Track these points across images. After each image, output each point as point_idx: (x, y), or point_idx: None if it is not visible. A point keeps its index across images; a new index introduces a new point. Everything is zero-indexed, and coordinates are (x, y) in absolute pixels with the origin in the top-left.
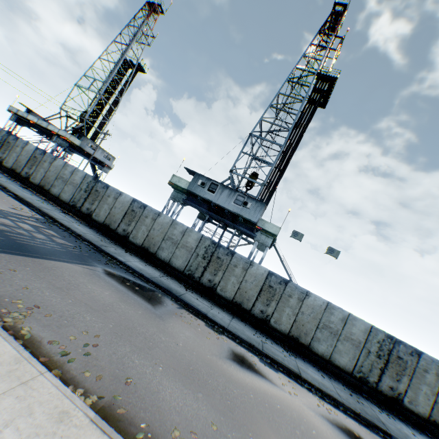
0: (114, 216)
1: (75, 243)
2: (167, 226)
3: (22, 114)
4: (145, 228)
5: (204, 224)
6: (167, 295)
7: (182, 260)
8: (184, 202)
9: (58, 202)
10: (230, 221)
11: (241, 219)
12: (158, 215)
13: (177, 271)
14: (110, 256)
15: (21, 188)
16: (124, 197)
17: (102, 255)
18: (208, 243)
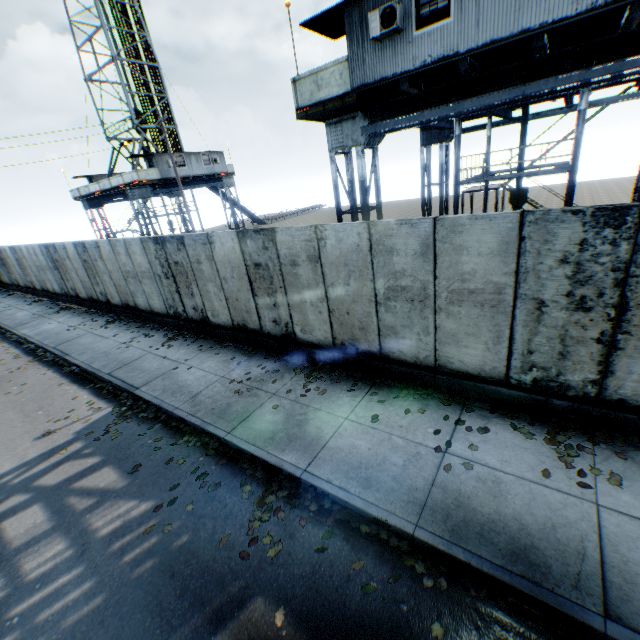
0: (237, 300)
1: (159, 485)
2: (360, 258)
3: (85, 192)
4: (312, 296)
5: (457, 154)
6: (538, 622)
7: (479, 345)
8: (370, 134)
9: (157, 319)
10: (569, 73)
11: (639, 13)
12: (318, 241)
13: (480, 381)
14: (262, 465)
15: (102, 331)
16: (220, 246)
17: (240, 477)
18: (568, 236)
